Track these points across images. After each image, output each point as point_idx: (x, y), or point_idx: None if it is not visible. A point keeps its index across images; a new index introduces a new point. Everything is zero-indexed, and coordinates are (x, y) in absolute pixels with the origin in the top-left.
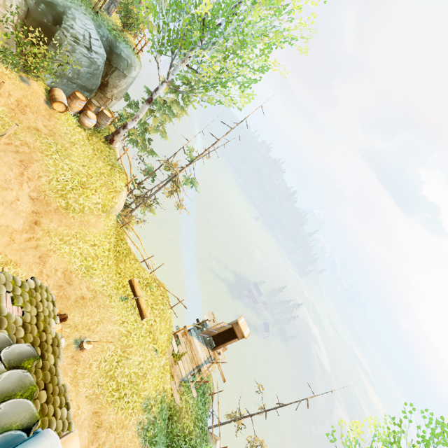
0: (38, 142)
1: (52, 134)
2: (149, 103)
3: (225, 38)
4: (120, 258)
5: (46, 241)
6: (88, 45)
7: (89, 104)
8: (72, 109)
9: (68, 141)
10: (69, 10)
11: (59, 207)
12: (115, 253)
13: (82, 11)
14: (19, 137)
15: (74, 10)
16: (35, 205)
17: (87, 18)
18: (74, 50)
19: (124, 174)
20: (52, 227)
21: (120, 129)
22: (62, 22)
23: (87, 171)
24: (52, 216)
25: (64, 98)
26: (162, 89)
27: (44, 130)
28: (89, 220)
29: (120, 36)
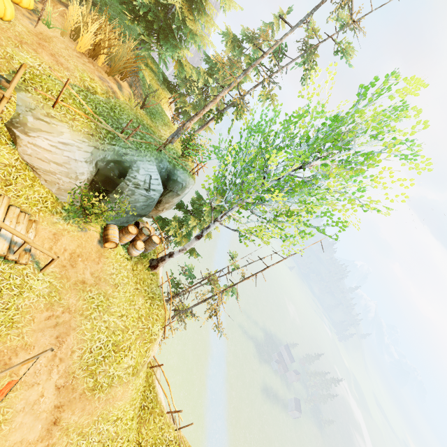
0: (81, 300)
1: (98, 282)
2: (198, 239)
3: (288, 192)
4: (143, 418)
5: (62, 444)
6: (147, 187)
7: (139, 234)
8: (122, 241)
9: (112, 284)
10: (135, 163)
11: (86, 389)
12: (139, 411)
13: (146, 159)
14: (62, 302)
15: (139, 162)
16: (59, 396)
17: (150, 164)
18: (134, 193)
19: (162, 309)
20: (73, 420)
21: (166, 256)
22: (127, 175)
23: (124, 322)
24: (75, 405)
25: (117, 235)
26: (214, 226)
27: (90, 280)
28: (116, 394)
29: (178, 163)
